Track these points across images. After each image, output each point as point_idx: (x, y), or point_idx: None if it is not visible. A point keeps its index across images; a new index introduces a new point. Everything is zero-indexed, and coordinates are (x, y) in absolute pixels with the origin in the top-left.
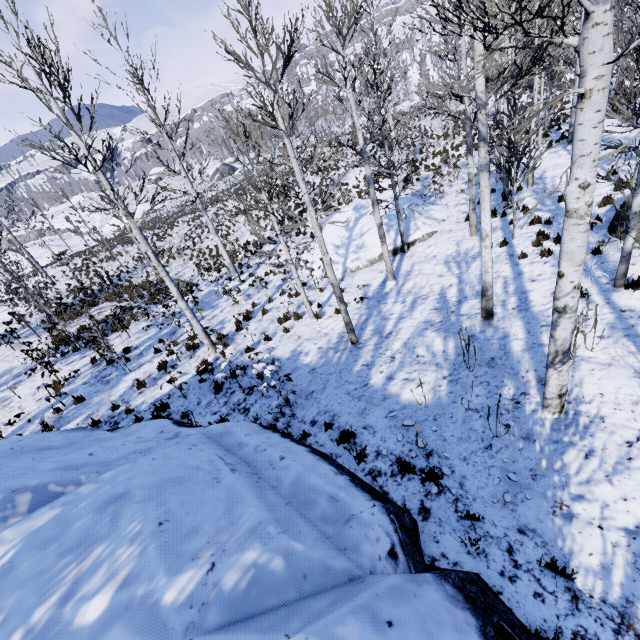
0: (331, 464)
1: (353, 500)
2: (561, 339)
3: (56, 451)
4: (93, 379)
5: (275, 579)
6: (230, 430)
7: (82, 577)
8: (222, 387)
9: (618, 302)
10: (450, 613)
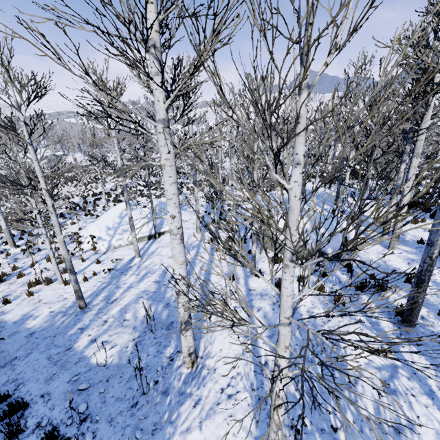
0: None
1: None
2: (182, 313)
3: None
4: None
5: None
6: None
7: None
8: None
9: (250, 284)
10: None
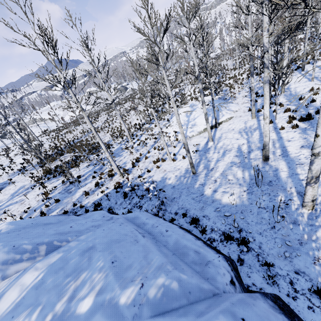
0: (191, 234)
1: (208, 253)
2: (315, 170)
3: (53, 225)
4: (63, 191)
5: (174, 293)
6: (138, 216)
7: (77, 288)
8: (127, 195)
9: None
10: (274, 315)
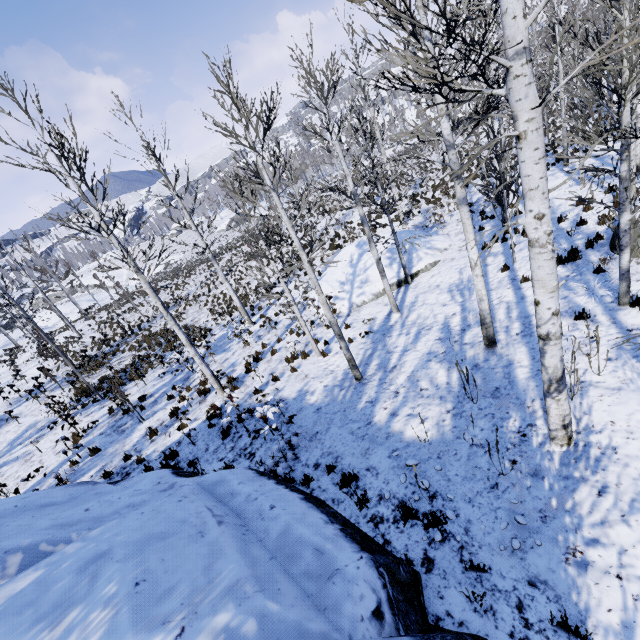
0: (323, 512)
1: (339, 552)
2: (551, 367)
3: (56, 507)
4: (109, 429)
5: None
6: (224, 478)
7: None
8: (230, 432)
9: (624, 321)
10: None
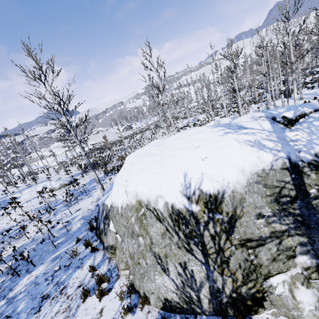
0: None
1: None
2: None
3: None
4: None
5: None
6: None
7: None
8: None
9: None
10: None
